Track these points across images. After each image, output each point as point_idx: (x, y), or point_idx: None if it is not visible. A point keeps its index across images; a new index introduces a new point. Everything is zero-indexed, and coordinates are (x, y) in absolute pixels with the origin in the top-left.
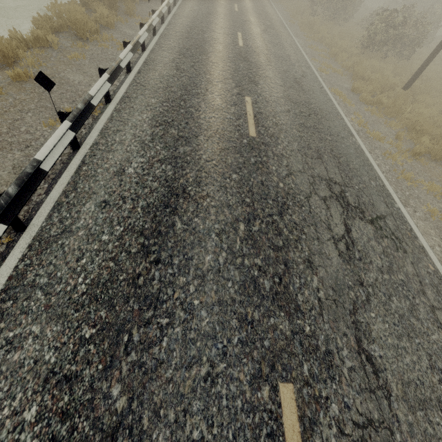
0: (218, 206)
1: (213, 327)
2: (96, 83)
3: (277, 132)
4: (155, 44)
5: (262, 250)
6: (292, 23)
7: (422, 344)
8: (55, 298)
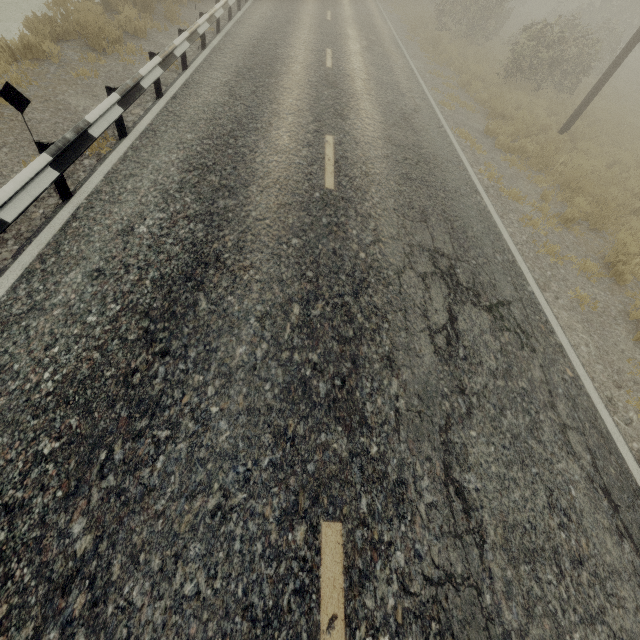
0: (265, 281)
1: (234, 444)
2: (98, 106)
3: (367, 185)
4: (202, 61)
5: (322, 342)
6: (409, 40)
7: (541, 475)
8: (6, 399)
